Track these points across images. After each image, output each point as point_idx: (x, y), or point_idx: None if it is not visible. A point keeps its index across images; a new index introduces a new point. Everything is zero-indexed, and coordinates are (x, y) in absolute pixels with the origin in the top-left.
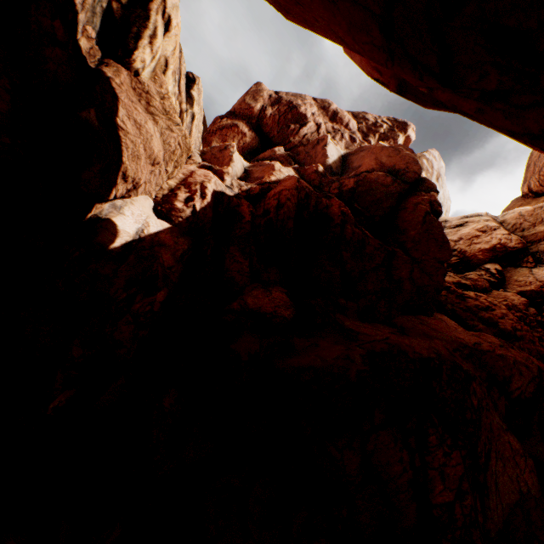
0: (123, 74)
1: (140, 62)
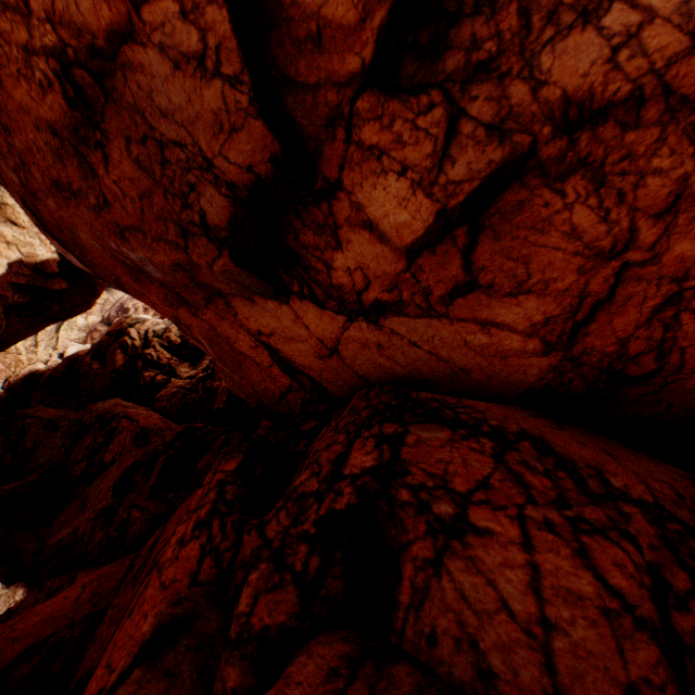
0: None
1: None
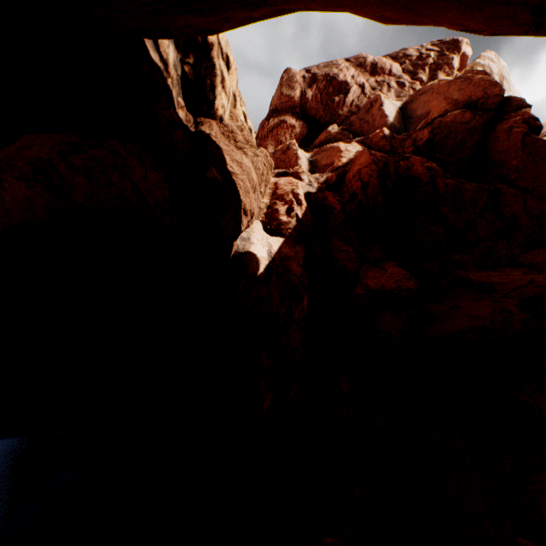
0: (214, 125)
1: (221, 108)
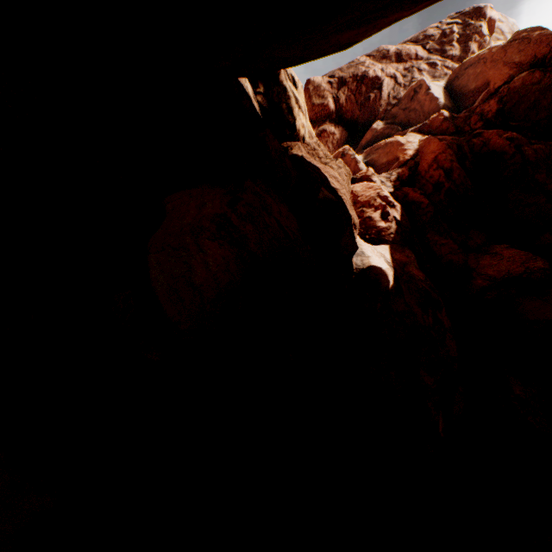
0: (300, 147)
1: (302, 128)
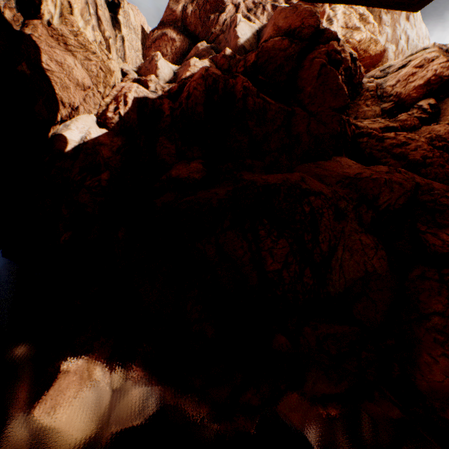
0: (39, 28)
1: (48, 13)
